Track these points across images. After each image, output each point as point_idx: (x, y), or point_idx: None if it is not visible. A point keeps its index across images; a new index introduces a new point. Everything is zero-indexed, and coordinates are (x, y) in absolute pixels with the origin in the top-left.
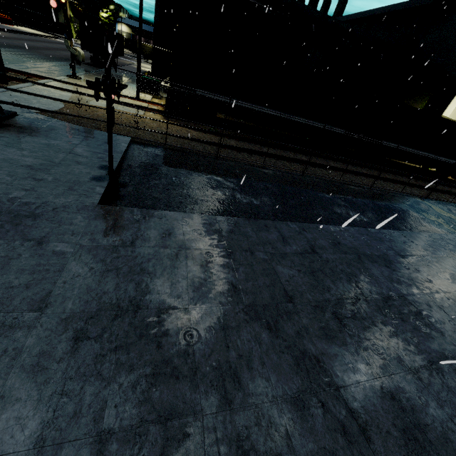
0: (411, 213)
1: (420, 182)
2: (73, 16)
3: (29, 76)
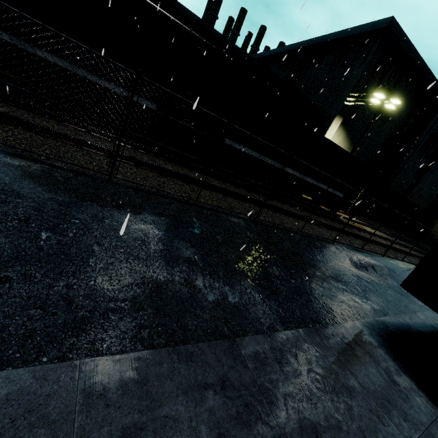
0: (146, 243)
1: (274, 202)
2: None
3: None
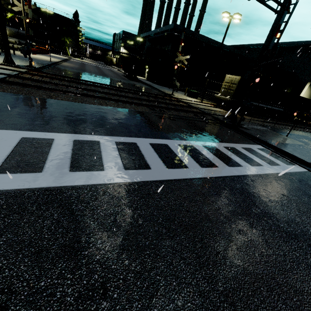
0: None
1: None
2: (68, 43)
3: (172, 98)
